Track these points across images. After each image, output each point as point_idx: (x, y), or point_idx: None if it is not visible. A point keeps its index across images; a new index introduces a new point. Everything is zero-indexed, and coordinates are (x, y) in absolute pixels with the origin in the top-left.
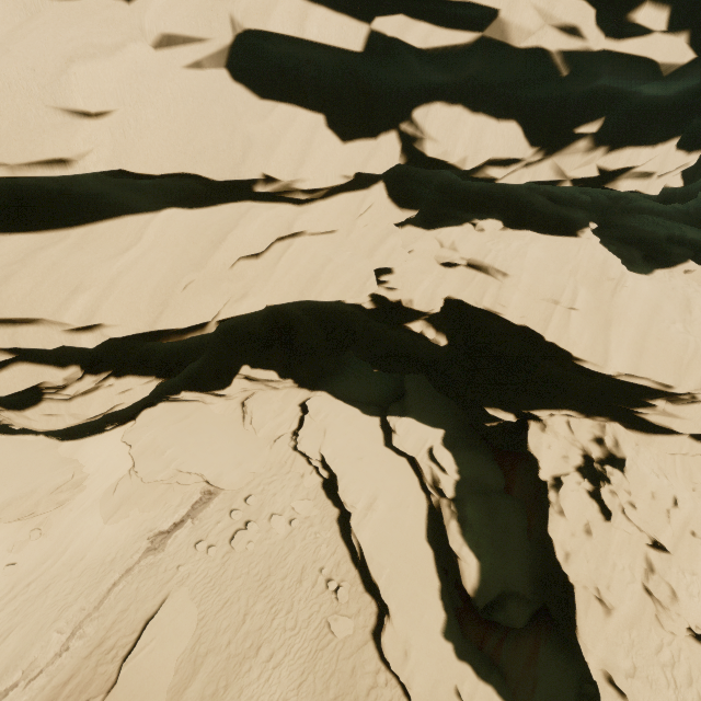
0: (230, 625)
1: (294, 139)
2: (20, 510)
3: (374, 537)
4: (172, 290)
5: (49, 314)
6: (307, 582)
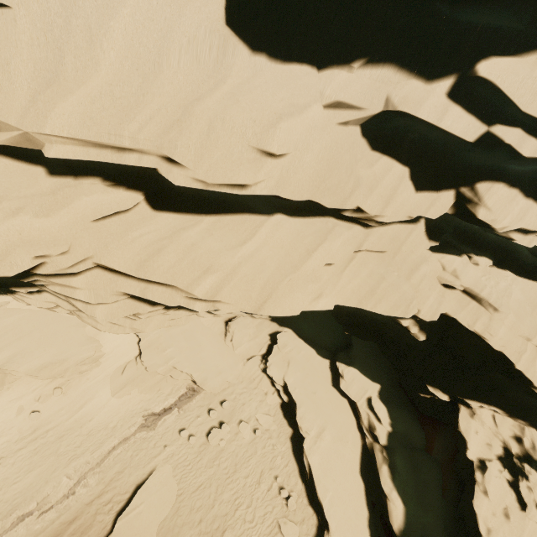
0: (202, 506)
1: (387, 185)
2: (52, 373)
3: (321, 462)
4: (276, 286)
5: (184, 286)
6: (264, 484)
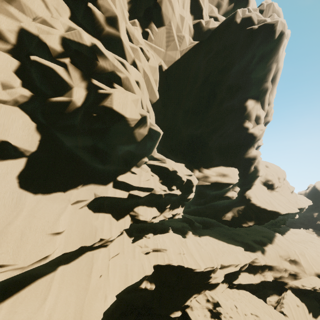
0: None
1: (107, 223)
2: None
3: None
4: (82, 309)
5: None
6: None
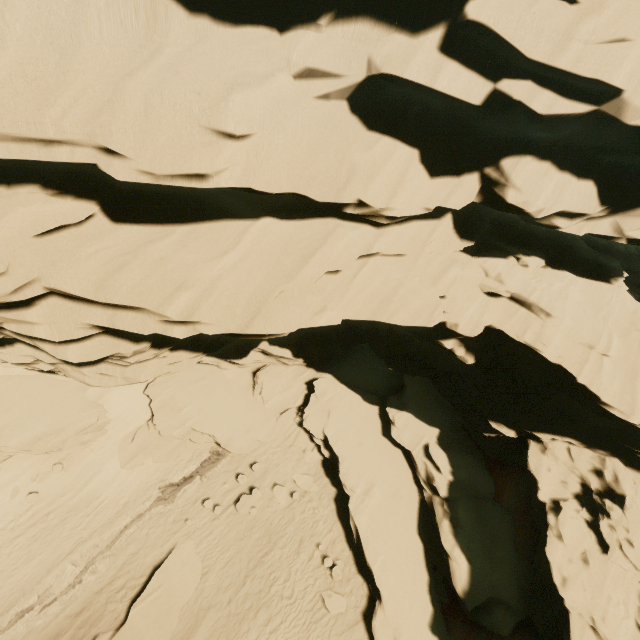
0: (231, 585)
1: (391, 171)
2: (48, 446)
3: (370, 523)
4: (265, 299)
5: (154, 307)
6: (304, 554)
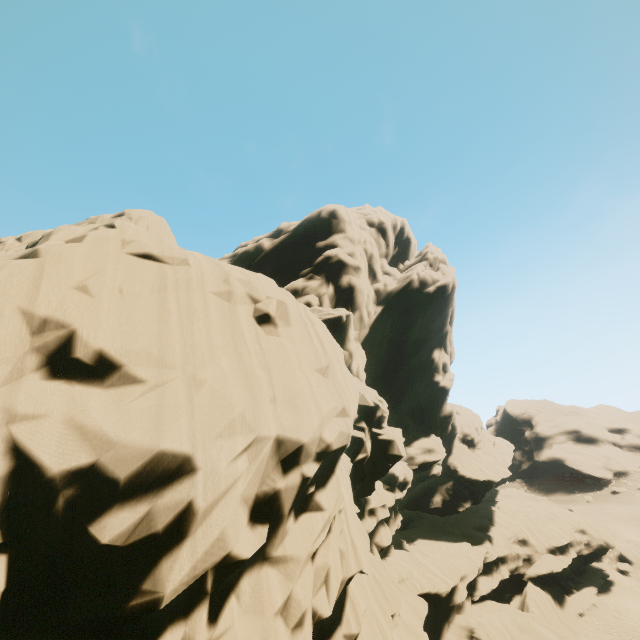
0: None
1: None
2: None
3: None
4: None
5: None
6: None
